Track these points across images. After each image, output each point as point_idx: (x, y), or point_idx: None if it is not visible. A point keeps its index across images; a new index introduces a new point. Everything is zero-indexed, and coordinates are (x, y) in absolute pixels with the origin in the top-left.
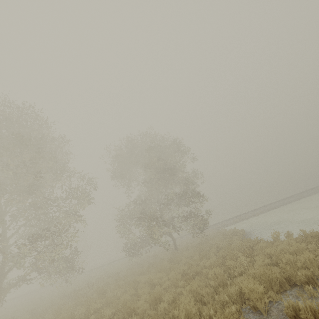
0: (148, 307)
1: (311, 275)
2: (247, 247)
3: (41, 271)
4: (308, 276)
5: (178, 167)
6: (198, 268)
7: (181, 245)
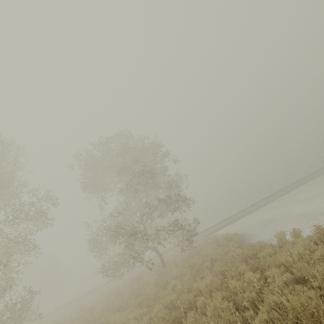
0: None
1: None
2: (250, 256)
3: None
4: None
5: (158, 169)
6: (190, 297)
7: (170, 260)
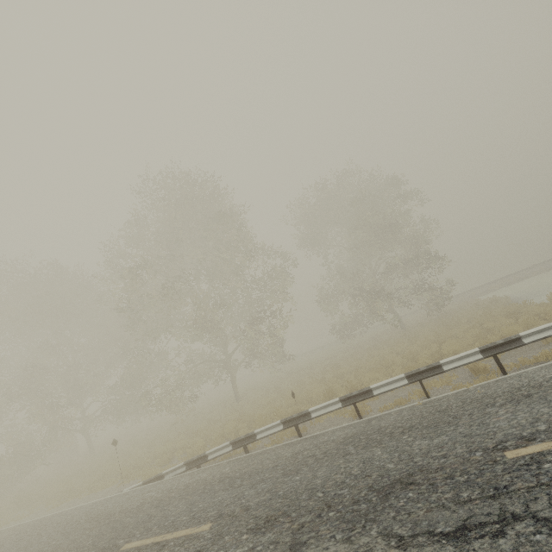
0: (406, 362)
1: None
2: (512, 312)
3: (255, 355)
4: None
5: (404, 221)
6: (449, 335)
7: (409, 325)
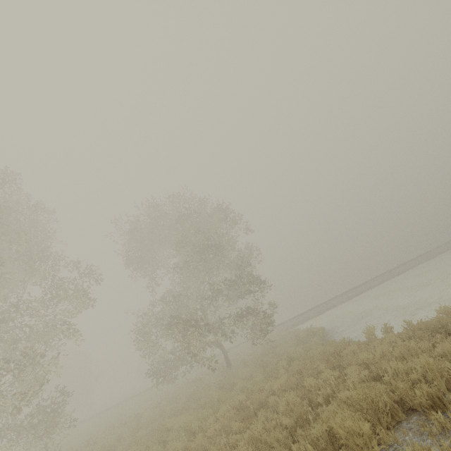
0: None
1: (437, 393)
2: (332, 354)
3: (2, 431)
4: (432, 395)
5: (226, 243)
6: (261, 397)
7: (236, 360)
